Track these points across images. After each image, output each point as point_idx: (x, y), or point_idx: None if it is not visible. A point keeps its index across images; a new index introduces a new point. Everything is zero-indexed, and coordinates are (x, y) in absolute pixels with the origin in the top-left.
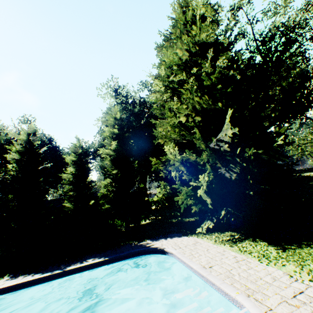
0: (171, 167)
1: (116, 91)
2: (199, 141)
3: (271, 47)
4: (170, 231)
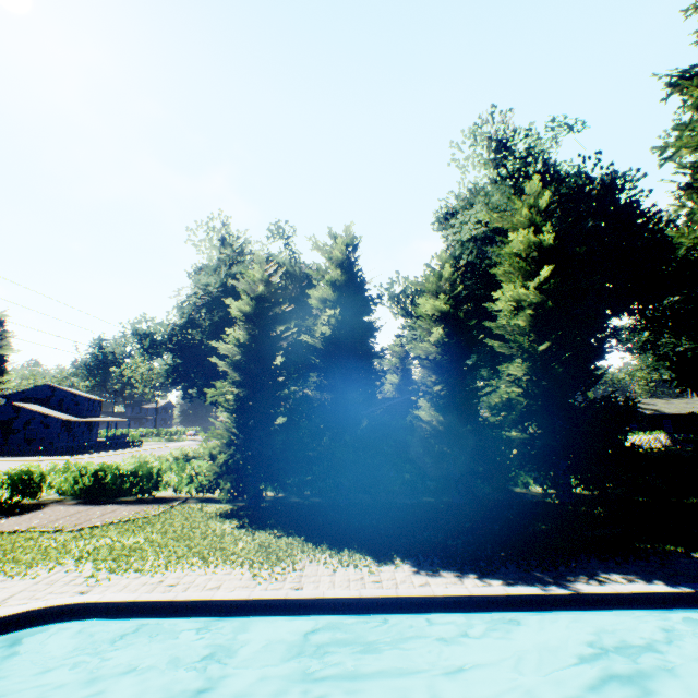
0: None
1: (502, 147)
2: None
3: None
4: None
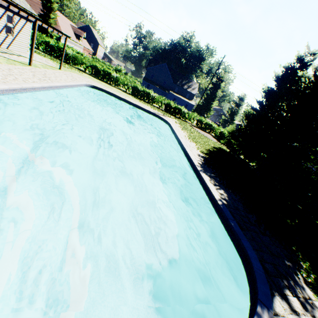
0: None
1: None
2: None
3: None
4: None
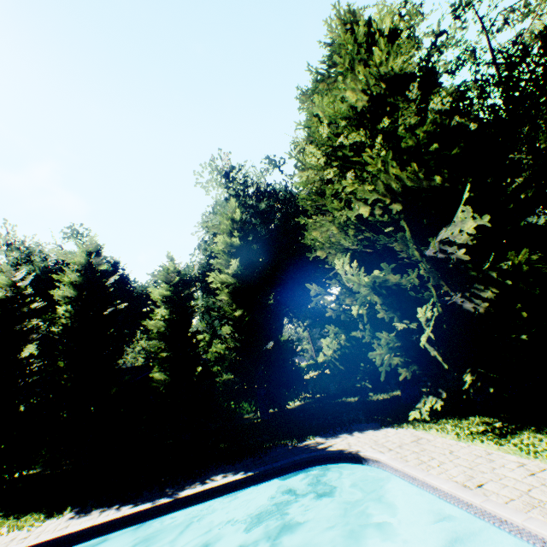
0: (348, 297)
1: (227, 176)
2: (410, 244)
3: (523, 73)
4: (353, 419)
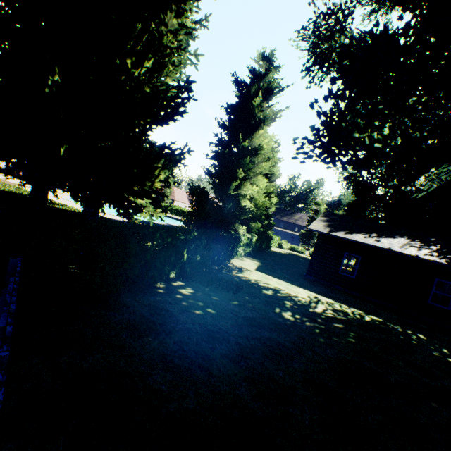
0: None
1: None
2: None
3: None
4: None
